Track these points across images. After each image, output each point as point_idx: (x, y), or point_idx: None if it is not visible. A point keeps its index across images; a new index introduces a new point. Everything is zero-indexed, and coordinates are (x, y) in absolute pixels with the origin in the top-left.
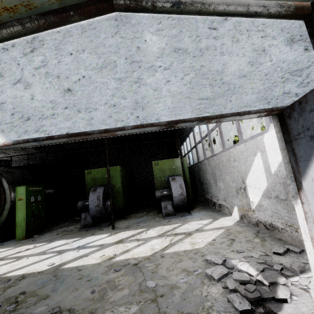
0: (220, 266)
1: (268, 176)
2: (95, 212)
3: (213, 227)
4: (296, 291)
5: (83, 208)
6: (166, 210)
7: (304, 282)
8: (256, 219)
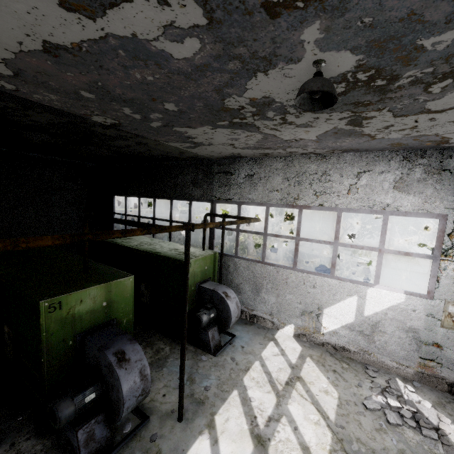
0: (387, 411)
1: (358, 316)
2: (133, 408)
3: (296, 357)
4: (418, 406)
5: (77, 415)
6: (214, 342)
7: (411, 397)
8: (324, 341)
